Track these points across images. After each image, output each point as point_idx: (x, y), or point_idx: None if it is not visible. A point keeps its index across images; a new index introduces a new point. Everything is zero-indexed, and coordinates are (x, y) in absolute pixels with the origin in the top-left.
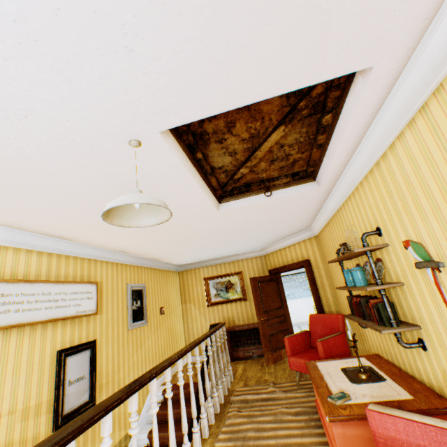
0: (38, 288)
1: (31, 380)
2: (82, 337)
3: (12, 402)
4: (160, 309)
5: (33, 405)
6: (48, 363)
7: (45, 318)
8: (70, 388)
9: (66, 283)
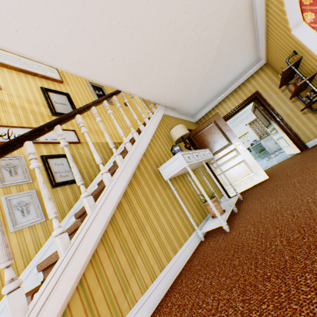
0: (10, 55)
1: (26, 91)
2: (58, 90)
3: (18, 94)
4: (124, 103)
5: (33, 101)
6: (36, 90)
7: (22, 68)
8: (57, 105)
9: (31, 60)
